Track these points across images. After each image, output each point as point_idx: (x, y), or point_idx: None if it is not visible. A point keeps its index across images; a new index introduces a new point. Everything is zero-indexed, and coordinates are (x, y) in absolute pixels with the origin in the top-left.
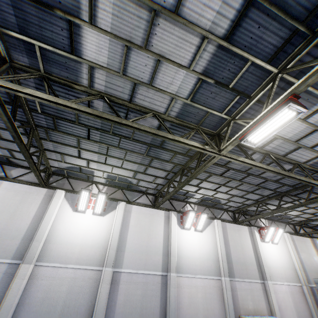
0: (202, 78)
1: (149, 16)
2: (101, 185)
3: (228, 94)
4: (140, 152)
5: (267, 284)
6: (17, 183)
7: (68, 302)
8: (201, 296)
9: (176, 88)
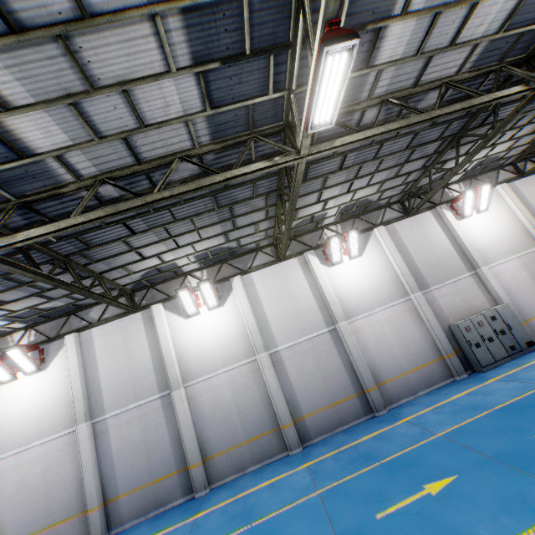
0: (200, 70)
1: (60, 46)
2: (198, 272)
3: (255, 62)
4: (209, 209)
5: (480, 273)
6: (105, 324)
7: (240, 401)
8: (389, 329)
9: (178, 106)
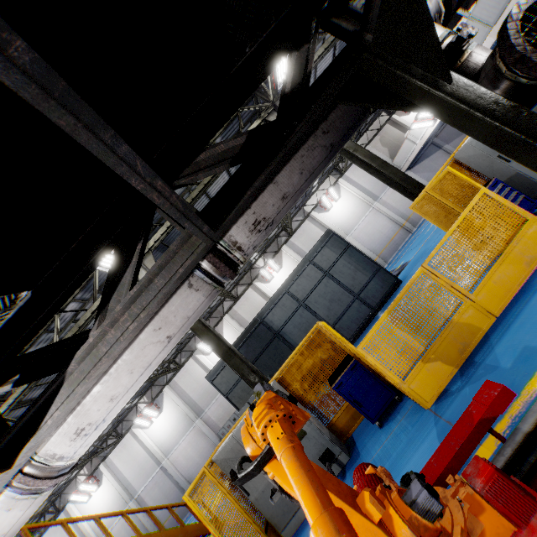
0: None
1: None
2: (81, 471)
3: None
4: None
5: None
6: (48, 528)
7: (131, 532)
8: (191, 449)
9: None
